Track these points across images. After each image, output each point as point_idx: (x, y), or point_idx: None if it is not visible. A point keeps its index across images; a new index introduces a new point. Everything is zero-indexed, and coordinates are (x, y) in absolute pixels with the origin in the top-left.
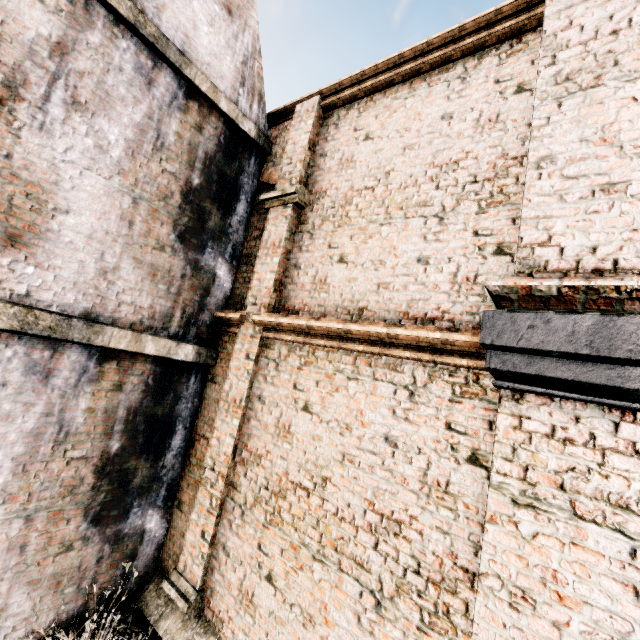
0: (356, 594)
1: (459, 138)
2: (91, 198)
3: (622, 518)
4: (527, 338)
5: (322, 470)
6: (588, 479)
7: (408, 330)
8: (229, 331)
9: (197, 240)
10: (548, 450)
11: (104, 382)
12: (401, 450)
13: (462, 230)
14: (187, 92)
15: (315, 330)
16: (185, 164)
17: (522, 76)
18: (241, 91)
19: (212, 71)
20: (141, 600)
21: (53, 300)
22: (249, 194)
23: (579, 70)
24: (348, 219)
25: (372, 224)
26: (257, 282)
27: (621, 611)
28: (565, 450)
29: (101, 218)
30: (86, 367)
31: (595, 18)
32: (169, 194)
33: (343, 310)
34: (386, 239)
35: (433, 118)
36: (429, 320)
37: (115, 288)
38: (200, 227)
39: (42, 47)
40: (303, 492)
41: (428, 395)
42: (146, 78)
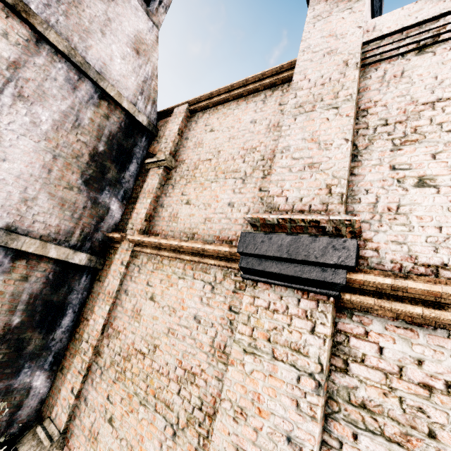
0: (162, 428)
1: (258, 134)
2: (23, 153)
3: (296, 357)
4: (259, 248)
5: (155, 340)
6: (282, 334)
7: (212, 246)
8: (114, 246)
9: (98, 185)
10: (265, 317)
11: (14, 274)
12: (202, 325)
13: (253, 187)
14: (101, 95)
15: (163, 246)
16: (94, 137)
17: None
18: (140, 97)
19: (120, 85)
20: (20, 442)
21: None
22: (139, 159)
23: (306, 102)
24: (194, 178)
25: (207, 181)
26: (136, 214)
27: (289, 417)
28: (273, 317)
29: (28, 166)
30: (2, 262)
31: (315, 76)
32: (80, 155)
33: (184, 234)
34: (213, 191)
35: (246, 122)
36: (230, 241)
37: (32, 211)
38: (101, 177)
39: (3, 63)
40: (141, 356)
41: (221, 288)
42: (72, 85)
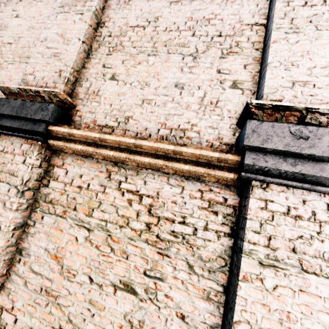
0: None
1: None
2: None
3: (11, 178)
4: (1, 109)
5: None
6: (7, 166)
7: None
8: None
9: None
10: (0, 156)
11: None
12: None
13: None
14: None
15: None
16: None
17: None
18: None
19: None
20: None
21: None
22: None
23: (66, 4)
24: None
25: (5, 62)
26: None
27: None
28: (5, 156)
29: None
30: None
31: None
32: None
33: None
34: (9, 71)
35: (45, 15)
36: None
37: None
38: None
39: None
40: None
41: None
42: None
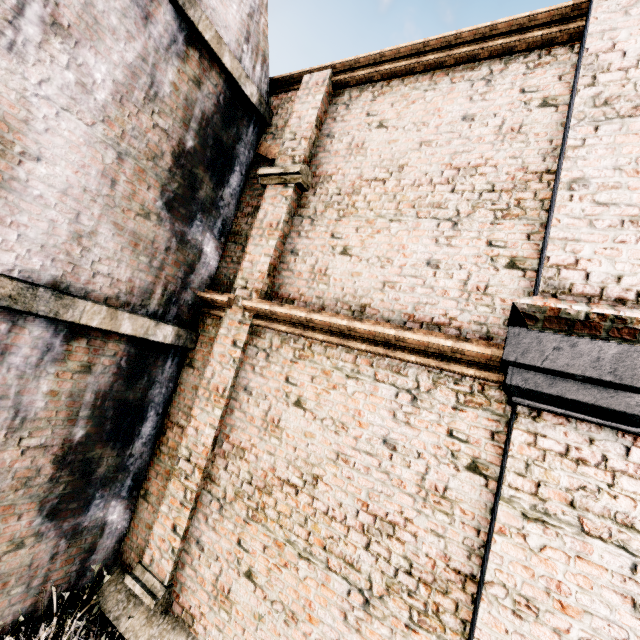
0: (344, 592)
1: (479, 143)
2: (68, 146)
3: (626, 536)
4: (552, 359)
5: (313, 468)
6: (597, 498)
7: (418, 335)
8: (213, 314)
9: (186, 210)
10: (561, 468)
11: (71, 362)
12: (400, 453)
13: (476, 238)
14: (188, 37)
15: (315, 323)
16: (179, 122)
17: (548, 90)
18: (245, 48)
19: (217, 18)
20: (98, 595)
21: (15, 264)
22: (244, 166)
23: (618, 96)
24: (355, 209)
25: (381, 218)
26: (249, 264)
27: (619, 620)
28: (577, 469)
29: (79, 172)
30: (51, 344)
31: (638, 46)
32: (159, 154)
33: (344, 305)
34: (395, 236)
35: (453, 117)
36: (435, 325)
37: (90, 256)
38: (190, 196)
39: None
40: (291, 489)
41: (431, 401)
42: (143, 10)
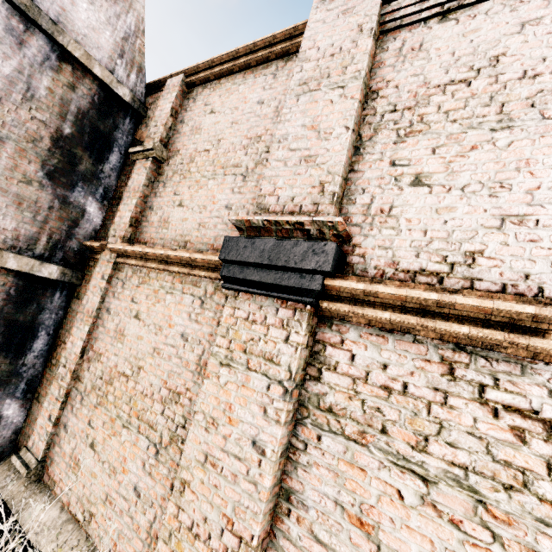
0: (145, 448)
1: (265, 119)
2: None
3: (268, 367)
4: (242, 254)
5: (139, 361)
6: (258, 345)
7: (201, 255)
8: (94, 257)
9: (67, 179)
10: (244, 328)
11: None
12: (189, 343)
13: (255, 186)
14: (61, 56)
15: (149, 256)
16: (56, 115)
17: None
18: (119, 62)
19: (88, 41)
20: None
21: None
22: (123, 147)
23: (311, 77)
24: (189, 173)
25: (204, 178)
26: (118, 218)
27: (256, 423)
28: (251, 328)
29: None
30: None
31: (326, 43)
32: (38, 138)
33: (175, 242)
34: (210, 190)
35: (253, 102)
36: None
37: None
38: (70, 169)
39: None
40: (125, 378)
41: (212, 303)
42: (17, 39)
